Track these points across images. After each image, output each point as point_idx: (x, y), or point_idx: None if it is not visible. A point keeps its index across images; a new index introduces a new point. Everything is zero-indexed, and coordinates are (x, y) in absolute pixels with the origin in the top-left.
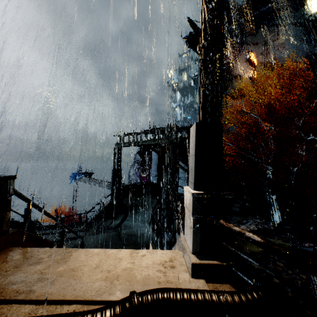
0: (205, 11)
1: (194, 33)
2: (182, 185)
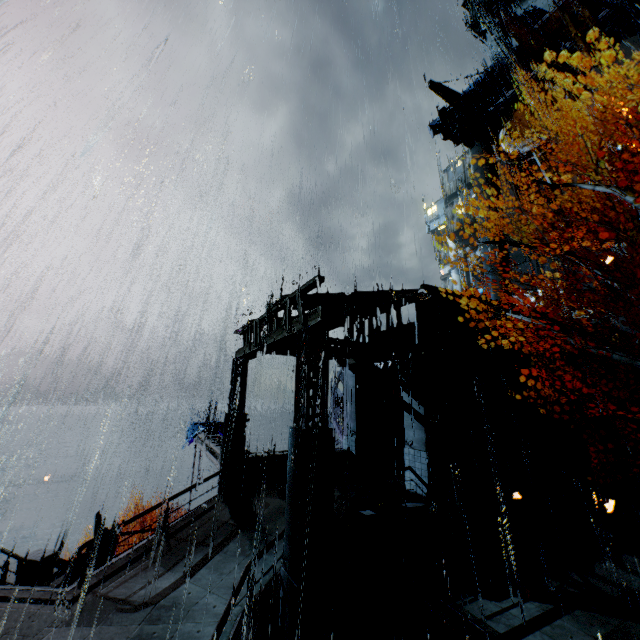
0: None
1: (452, 109)
2: (413, 467)
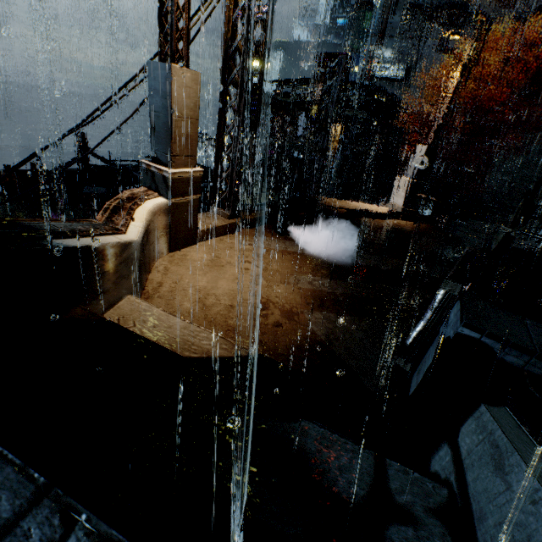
0: (460, 76)
1: None
2: None
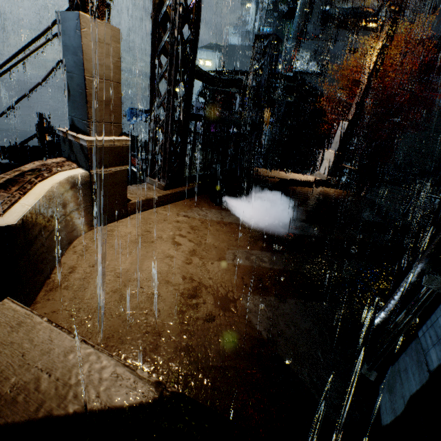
0: (376, 60)
1: None
2: None
